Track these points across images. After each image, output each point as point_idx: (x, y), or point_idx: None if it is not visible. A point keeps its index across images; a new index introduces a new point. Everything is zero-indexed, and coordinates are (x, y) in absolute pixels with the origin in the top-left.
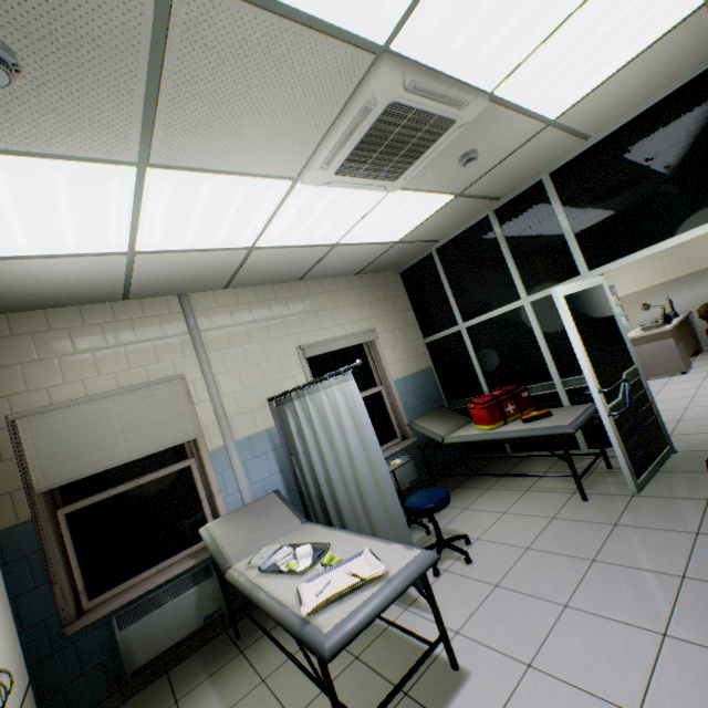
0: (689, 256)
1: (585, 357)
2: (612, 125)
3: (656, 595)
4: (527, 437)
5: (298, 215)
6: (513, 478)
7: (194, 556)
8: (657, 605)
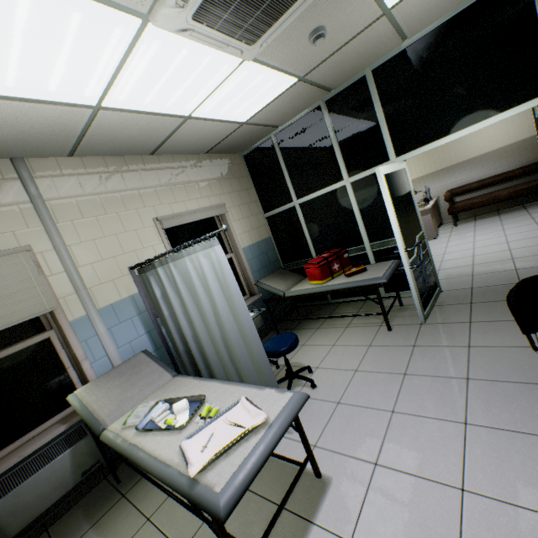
0: (441, 156)
1: (397, 224)
2: (424, 29)
3: (453, 395)
4: (351, 288)
5: (149, 71)
6: (335, 318)
7: (64, 422)
8: (456, 402)
